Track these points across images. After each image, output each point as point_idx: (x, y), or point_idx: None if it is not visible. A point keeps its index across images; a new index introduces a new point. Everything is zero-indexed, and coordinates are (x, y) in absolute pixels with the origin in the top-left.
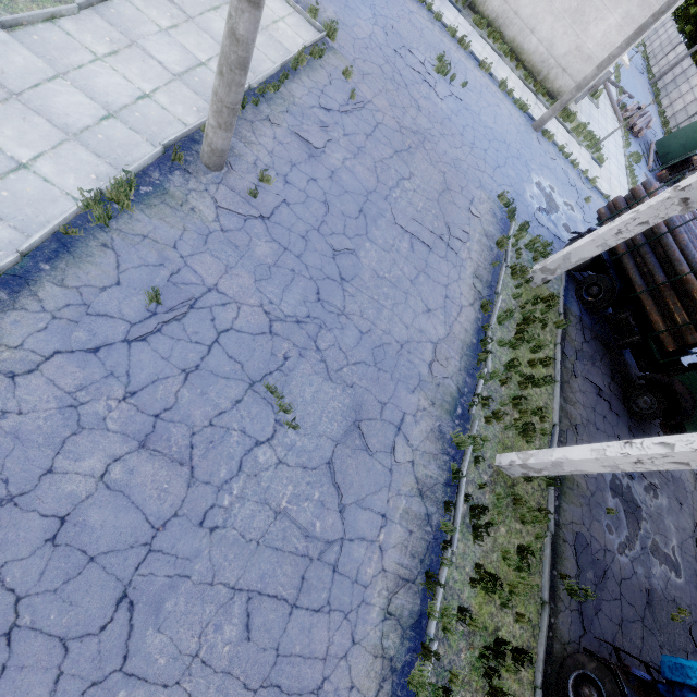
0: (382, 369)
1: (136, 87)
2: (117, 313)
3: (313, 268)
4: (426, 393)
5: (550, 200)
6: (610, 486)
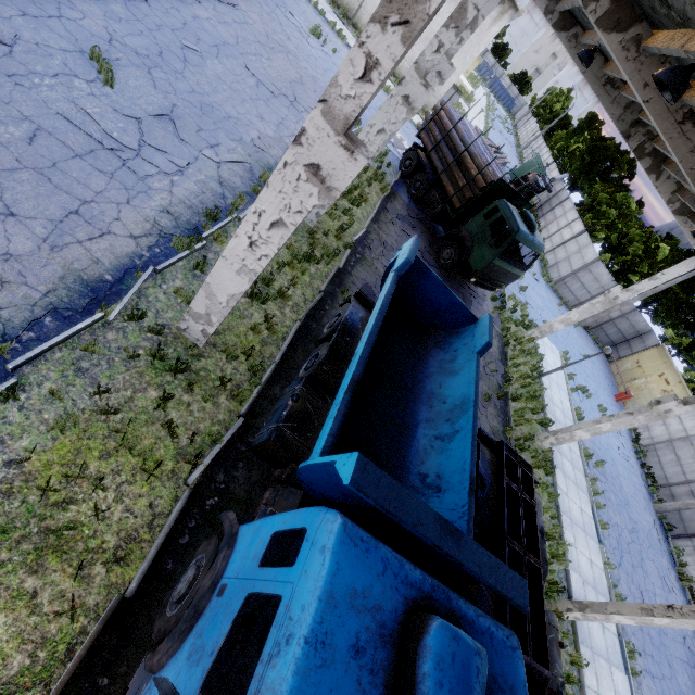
0: (207, 116)
1: None
2: None
3: (160, 41)
4: (244, 148)
5: (399, 143)
6: None
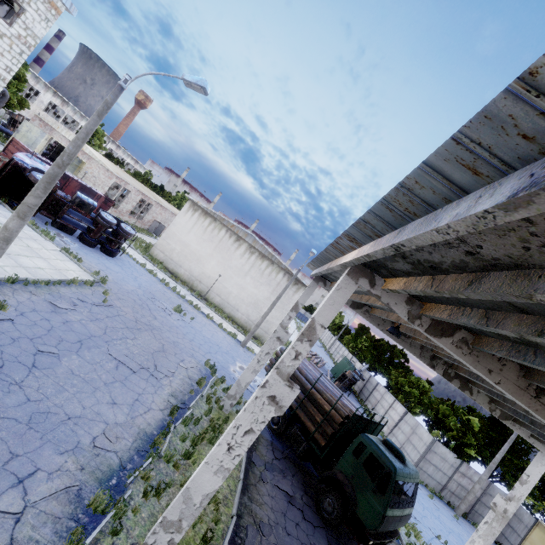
0: (35, 429)
1: None
2: None
3: (8, 354)
4: (78, 458)
5: None
6: None
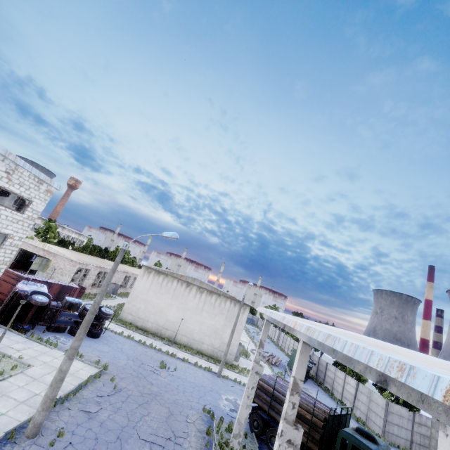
0: None
1: None
2: None
3: None
4: None
5: (236, 404)
6: None
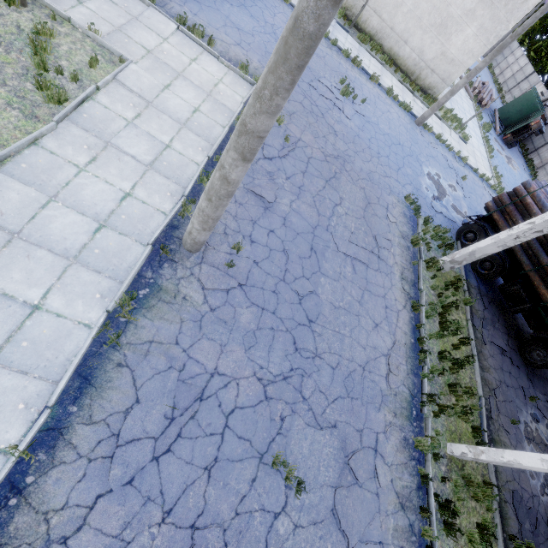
0: (354, 397)
1: (118, 189)
2: (142, 433)
3: (286, 319)
4: (388, 407)
5: (439, 187)
6: (525, 435)
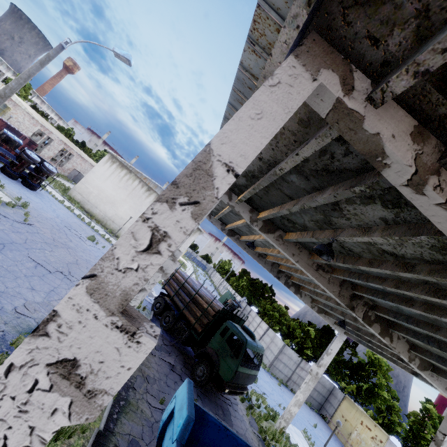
0: None
1: None
2: None
3: None
4: (2, 316)
5: (150, 293)
6: None
